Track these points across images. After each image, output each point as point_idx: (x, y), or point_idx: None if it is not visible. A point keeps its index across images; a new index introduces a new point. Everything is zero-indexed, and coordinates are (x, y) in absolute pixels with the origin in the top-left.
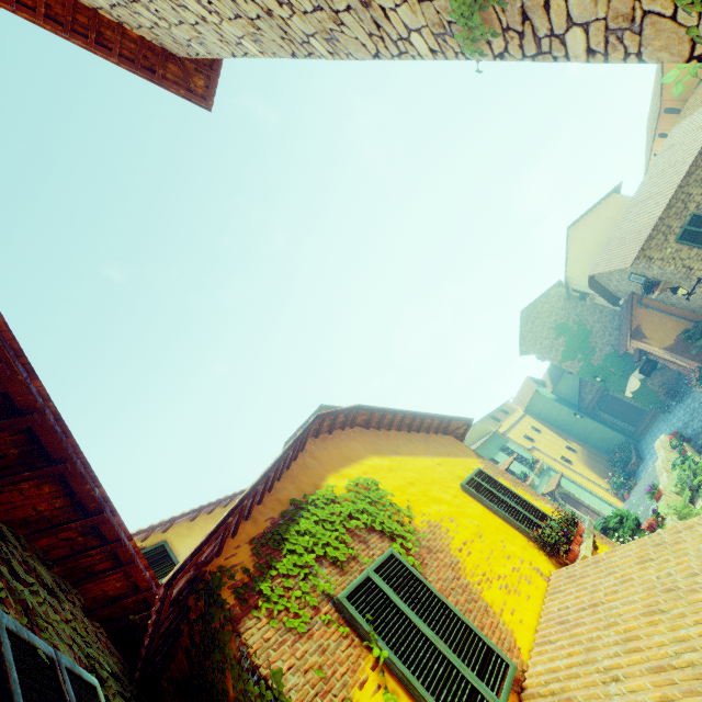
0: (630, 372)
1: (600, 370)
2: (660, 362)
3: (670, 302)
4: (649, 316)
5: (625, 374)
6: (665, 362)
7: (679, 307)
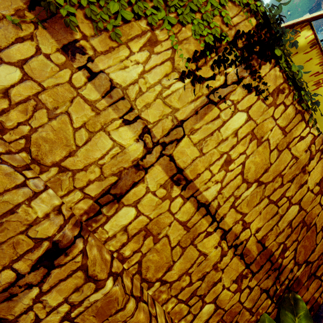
0: (305, 14)
1: (294, 7)
2: None
3: None
4: None
5: (302, 15)
6: None
7: None
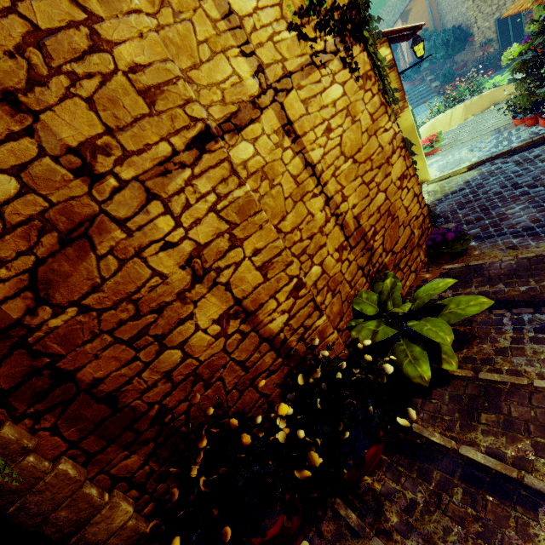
0: None
1: None
2: (399, 56)
3: (438, 0)
4: (421, 5)
5: None
6: (401, 56)
7: (438, 10)
